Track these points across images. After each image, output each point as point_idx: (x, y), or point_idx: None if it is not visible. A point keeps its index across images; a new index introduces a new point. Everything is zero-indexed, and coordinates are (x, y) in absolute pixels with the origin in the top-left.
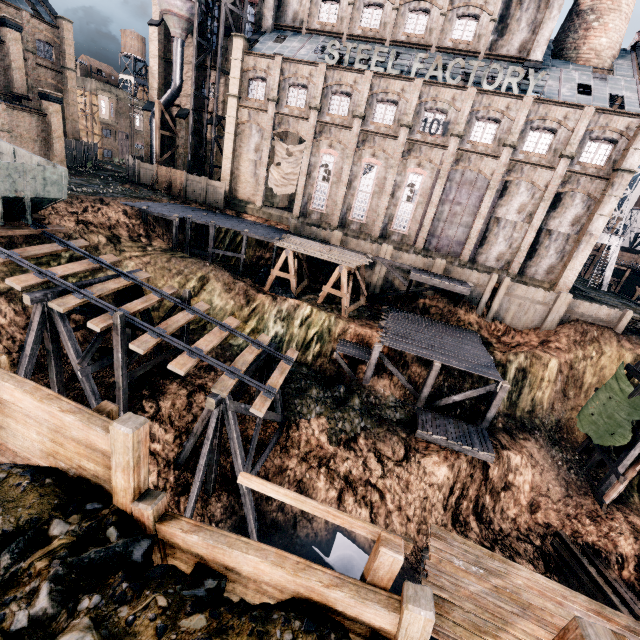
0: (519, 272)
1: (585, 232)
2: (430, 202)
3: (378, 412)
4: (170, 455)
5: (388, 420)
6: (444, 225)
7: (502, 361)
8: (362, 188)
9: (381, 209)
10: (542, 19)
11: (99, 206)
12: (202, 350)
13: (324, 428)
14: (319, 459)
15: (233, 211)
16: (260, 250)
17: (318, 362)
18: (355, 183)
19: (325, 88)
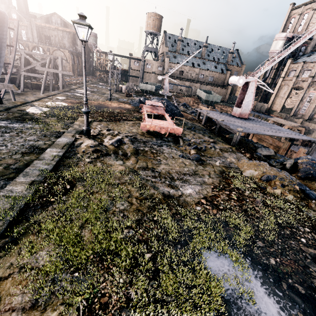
0: None
1: None
2: None
3: None
4: None
5: None
6: None
7: None
8: None
9: None
10: None
11: (227, 107)
12: None
13: None
14: None
15: (267, 113)
16: None
17: None
18: None
19: None
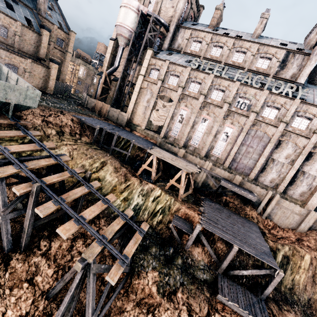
0: (283, 191)
1: None
2: (235, 143)
3: (192, 271)
4: (46, 286)
5: (198, 279)
6: (241, 157)
7: (273, 248)
8: (199, 129)
9: (207, 142)
10: (305, 64)
11: (59, 114)
12: (85, 218)
13: (156, 280)
14: (148, 306)
15: (129, 128)
16: (139, 151)
17: (159, 227)
18: (195, 126)
19: (188, 78)
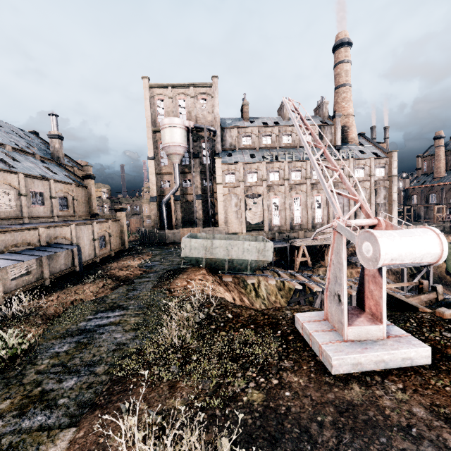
0: None
1: (392, 200)
2: (329, 206)
3: None
4: None
5: None
6: None
7: None
8: (295, 208)
9: (309, 215)
10: (334, 132)
11: None
12: None
13: None
14: None
15: None
16: None
17: None
18: (292, 207)
19: (266, 171)
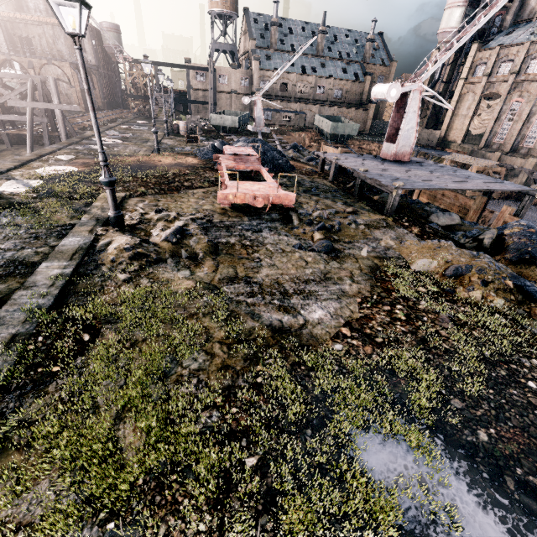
0: None
1: None
2: None
3: None
4: None
5: None
6: None
7: None
8: None
9: None
10: None
11: (369, 143)
12: None
13: None
14: None
15: (440, 147)
16: None
17: None
18: (532, 119)
19: (526, 57)
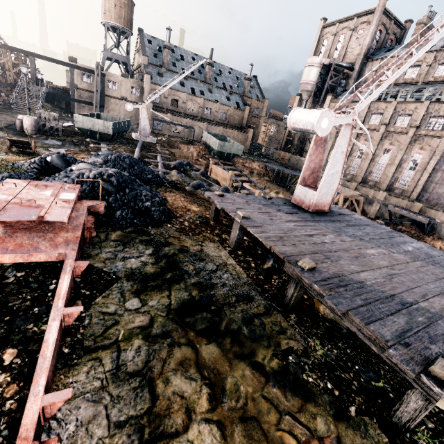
0: None
1: None
2: (425, 170)
3: None
4: None
5: None
6: (435, 185)
7: None
8: (380, 162)
9: (389, 173)
10: None
11: (251, 162)
12: None
13: None
14: None
15: None
16: None
17: None
18: (376, 159)
19: (368, 112)
